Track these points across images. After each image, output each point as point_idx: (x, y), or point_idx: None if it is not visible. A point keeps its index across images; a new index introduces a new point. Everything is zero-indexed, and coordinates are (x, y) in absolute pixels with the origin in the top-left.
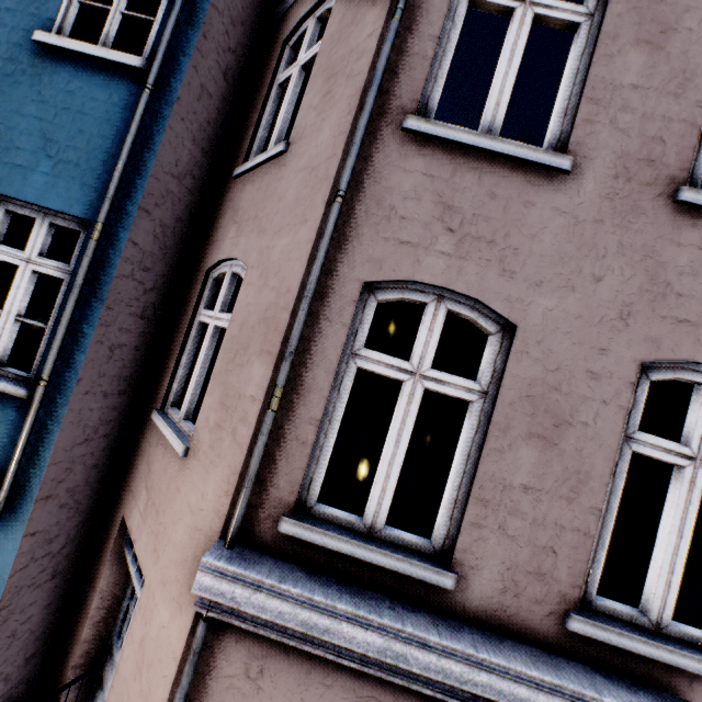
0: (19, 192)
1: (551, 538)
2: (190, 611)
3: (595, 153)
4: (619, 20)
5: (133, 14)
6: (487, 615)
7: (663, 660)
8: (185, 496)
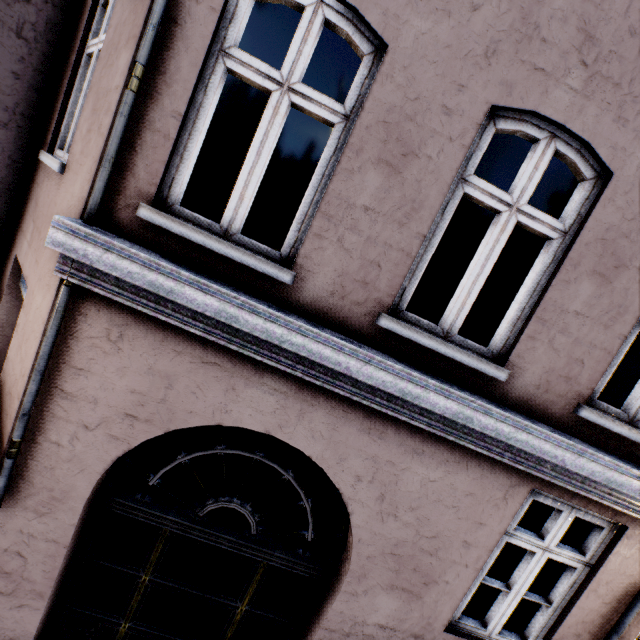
0: None
1: (379, 254)
2: (56, 284)
3: None
4: None
5: None
6: (316, 311)
7: (442, 353)
8: (60, 205)
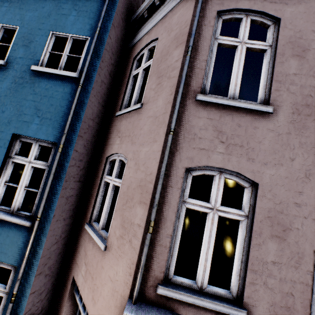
0: (25, 133)
1: (290, 287)
2: None
3: (282, 103)
4: (283, 47)
5: (72, 55)
6: None
7: None
8: (107, 271)
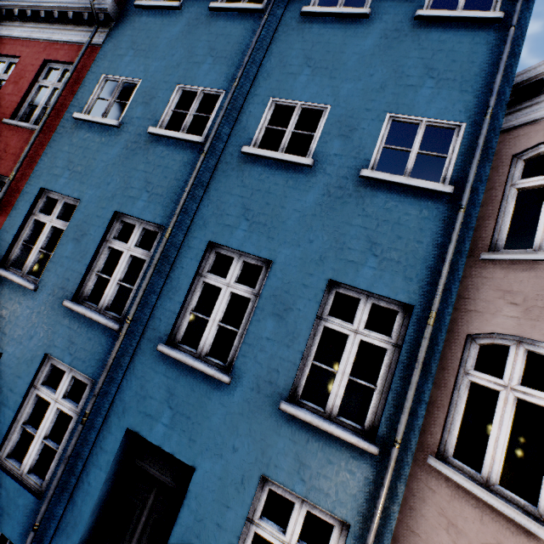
0: (352, 280)
1: None
2: None
3: None
4: None
5: (428, 153)
6: None
7: None
8: None
